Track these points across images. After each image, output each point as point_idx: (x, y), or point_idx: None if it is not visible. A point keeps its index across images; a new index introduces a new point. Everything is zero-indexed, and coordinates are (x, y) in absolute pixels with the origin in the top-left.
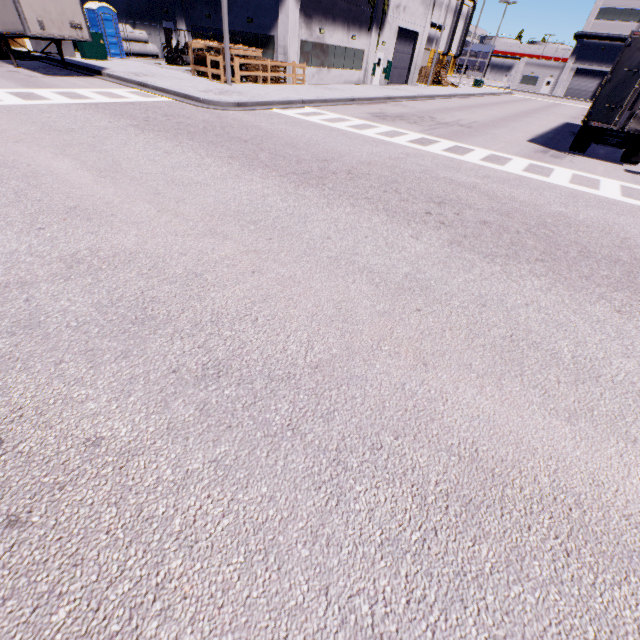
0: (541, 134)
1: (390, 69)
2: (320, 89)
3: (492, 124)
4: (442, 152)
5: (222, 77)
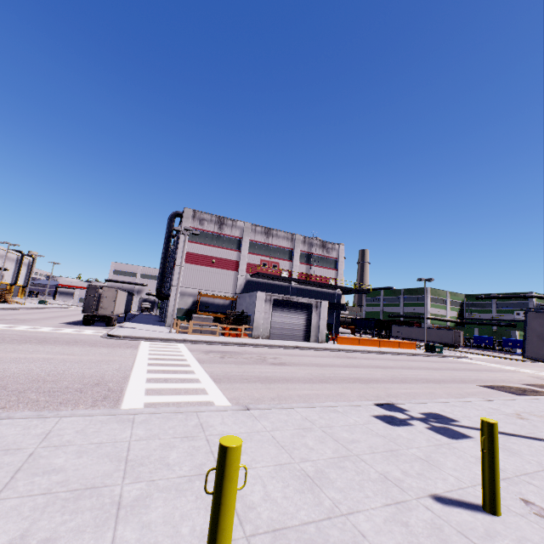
0: (73, 321)
1: None
2: None
3: (43, 319)
4: None
5: None
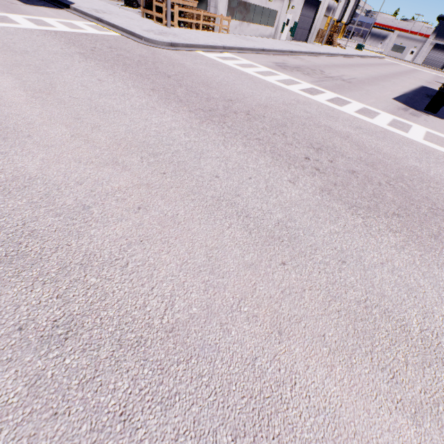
0: (403, 94)
1: (295, 28)
2: (239, 39)
3: (367, 81)
4: (326, 102)
5: (164, 20)
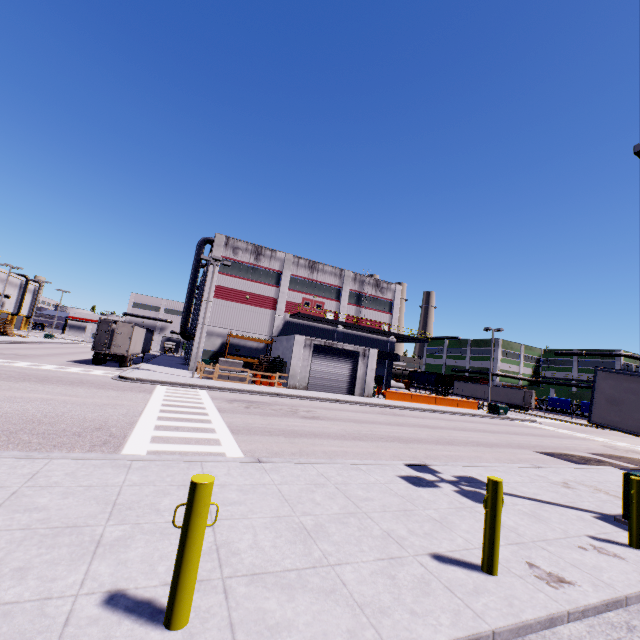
0: (82, 359)
1: None
2: None
3: (47, 355)
4: None
5: None
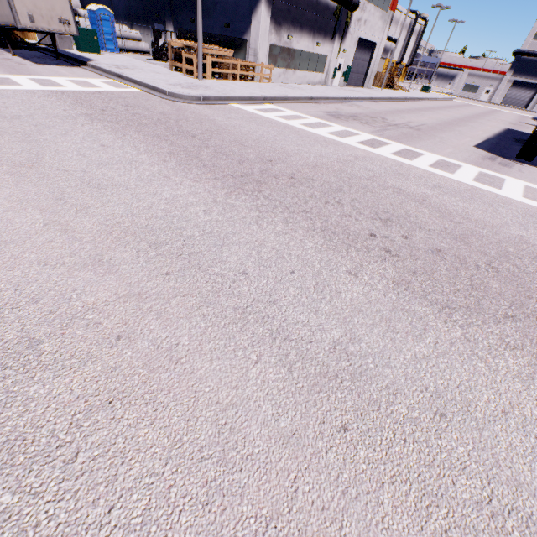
0: (486, 139)
1: (349, 73)
2: (284, 87)
3: (439, 127)
4: (391, 155)
5: (194, 73)
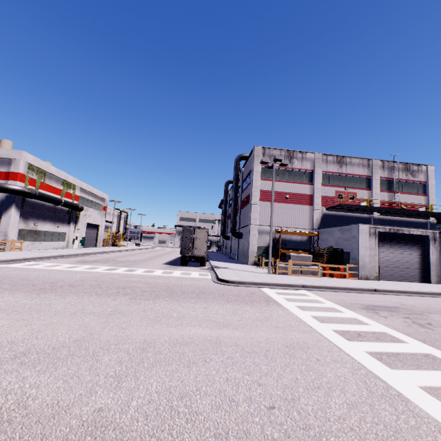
0: (169, 261)
1: (85, 240)
2: (36, 252)
3: (147, 259)
4: (122, 272)
5: None
